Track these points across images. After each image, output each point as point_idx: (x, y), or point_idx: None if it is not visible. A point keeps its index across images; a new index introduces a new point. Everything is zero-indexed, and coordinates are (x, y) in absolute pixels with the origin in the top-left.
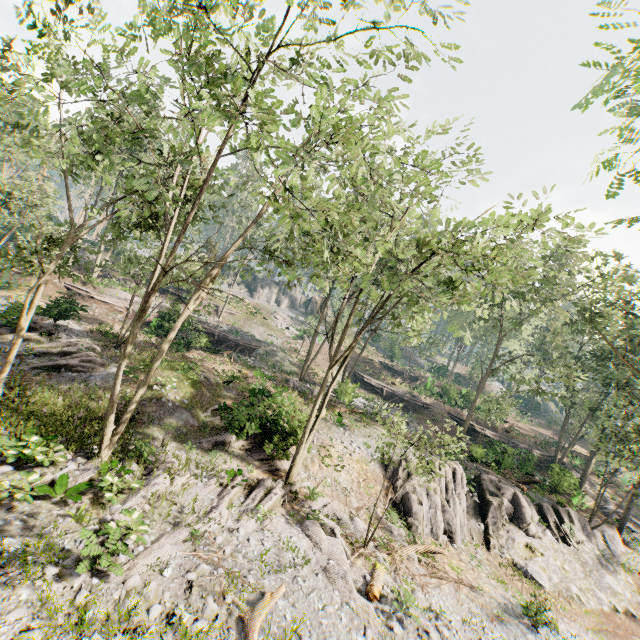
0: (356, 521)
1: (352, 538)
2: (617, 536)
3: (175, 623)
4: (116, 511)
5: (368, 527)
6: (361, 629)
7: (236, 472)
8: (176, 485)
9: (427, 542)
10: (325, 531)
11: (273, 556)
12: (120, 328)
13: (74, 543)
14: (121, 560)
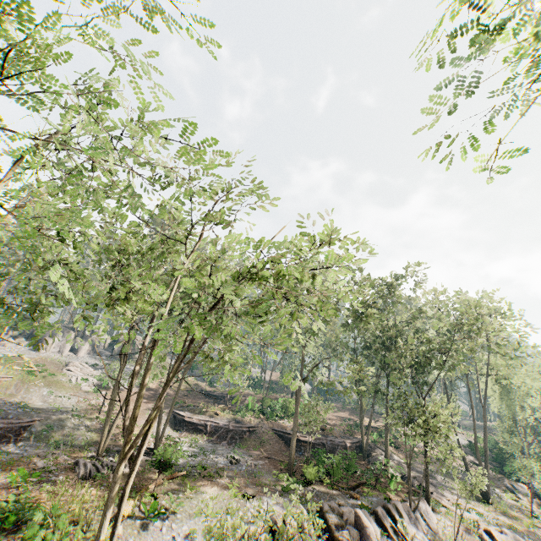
0: None
1: None
2: (428, 507)
3: None
4: None
5: None
6: None
7: None
8: None
9: None
10: None
11: None
12: None
13: None
14: None
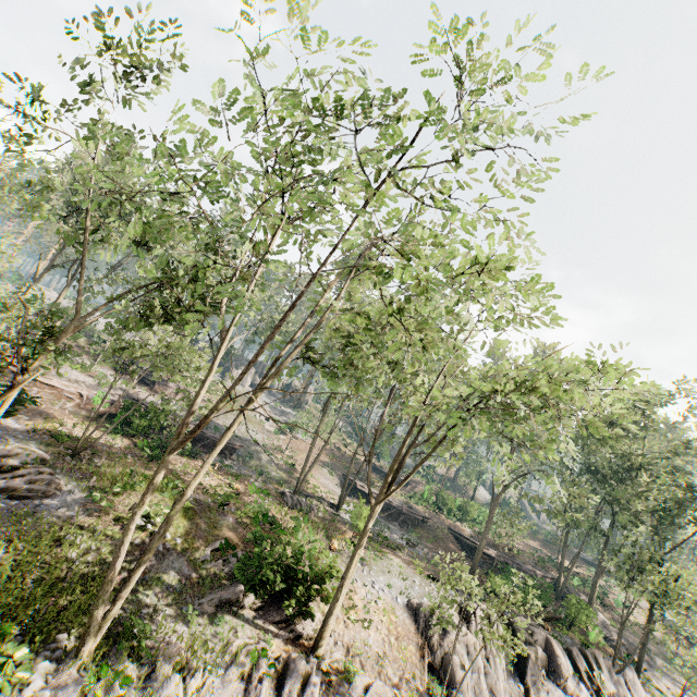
0: None
1: None
2: (637, 678)
3: None
4: None
5: None
6: None
7: (257, 651)
8: (191, 692)
9: None
10: None
11: None
12: (73, 424)
13: None
14: None
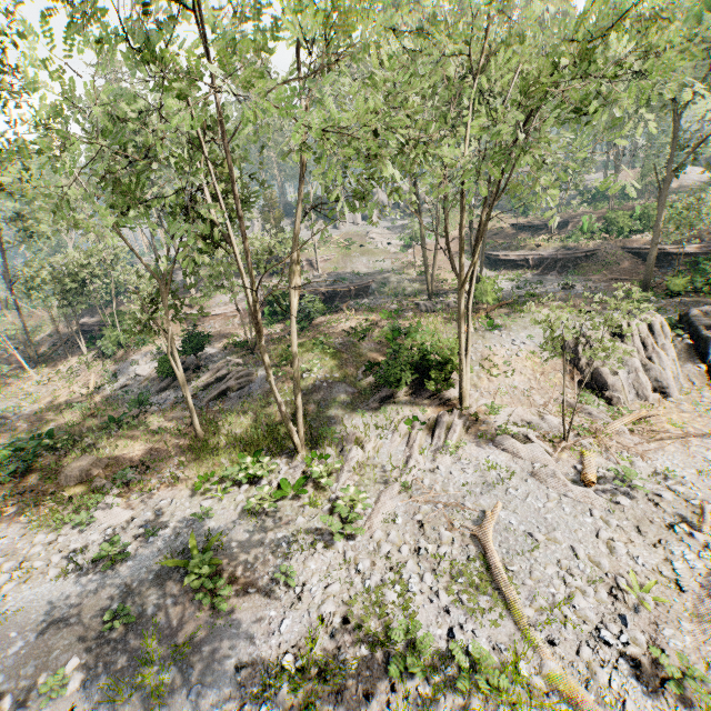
0: (547, 419)
1: (549, 436)
2: None
3: (424, 554)
4: (336, 489)
5: (563, 423)
6: (586, 513)
7: (412, 419)
8: (368, 451)
9: (635, 408)
10: (519, 440)
11: (479, 479)
12: (244, 332)
13: (321, 522)
14: (360, 523)
